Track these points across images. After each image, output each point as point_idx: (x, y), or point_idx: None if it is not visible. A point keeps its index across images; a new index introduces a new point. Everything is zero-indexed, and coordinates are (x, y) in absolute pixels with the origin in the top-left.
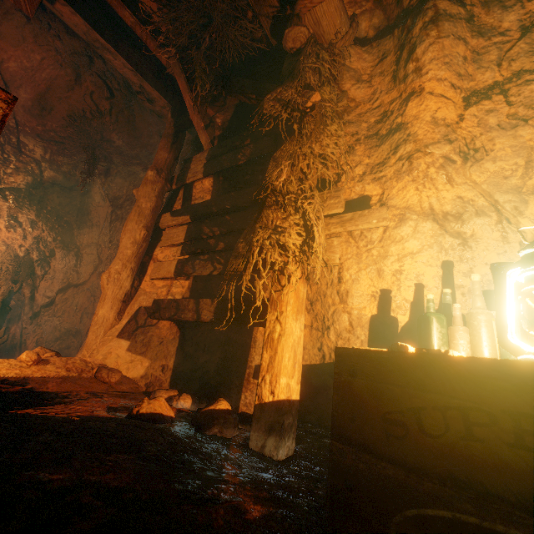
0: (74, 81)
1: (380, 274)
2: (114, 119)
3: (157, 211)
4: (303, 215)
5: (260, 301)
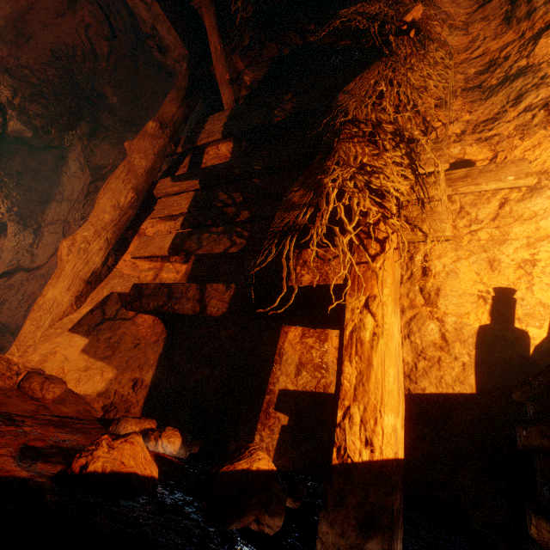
0: (67, 5)
1: (494, 265)
2: (112, 68)
3: (153, 174)
4: (407, 152)
5: (347, 269)
